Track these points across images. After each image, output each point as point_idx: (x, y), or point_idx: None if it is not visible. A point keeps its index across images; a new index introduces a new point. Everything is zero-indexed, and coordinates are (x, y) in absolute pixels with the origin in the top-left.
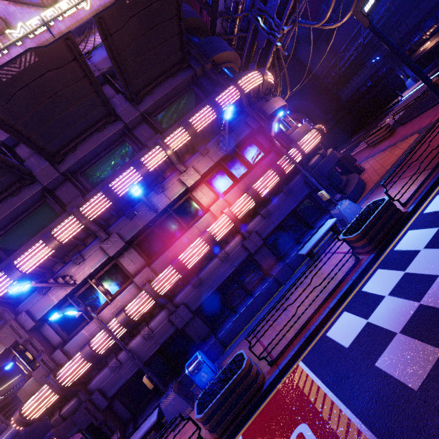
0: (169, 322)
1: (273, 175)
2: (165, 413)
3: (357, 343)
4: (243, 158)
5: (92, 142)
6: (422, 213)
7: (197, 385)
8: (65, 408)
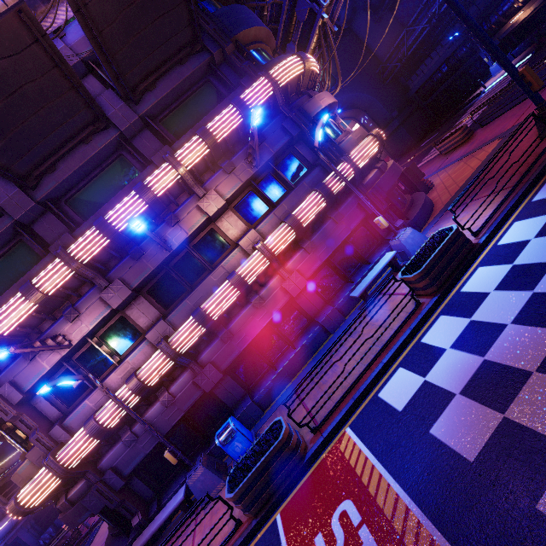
0: (193, 384)
1: (318, 198)
2: (193, 491)
3: (412, 406)
4: (280, 175)
5: (76, 158)
6: (496, 245)
7: (231, 457)
8: (72, 491)
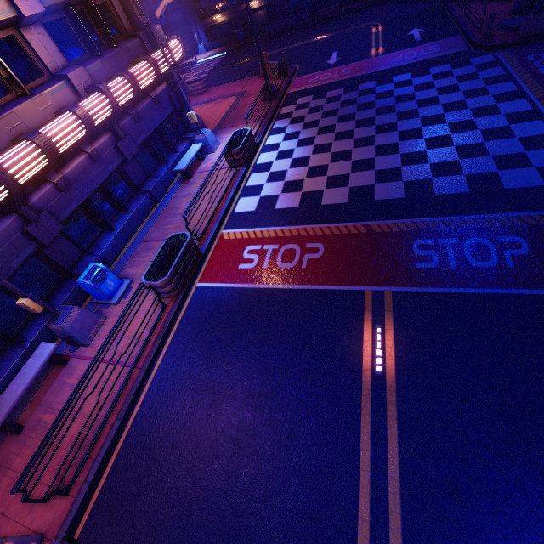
0: (23, 236)
1: (151, 69)
2: (72, 332)
3: (260, 206)
4: (98, 21)
5: None
6: (265, 145)
7: (105, 295)
8: None
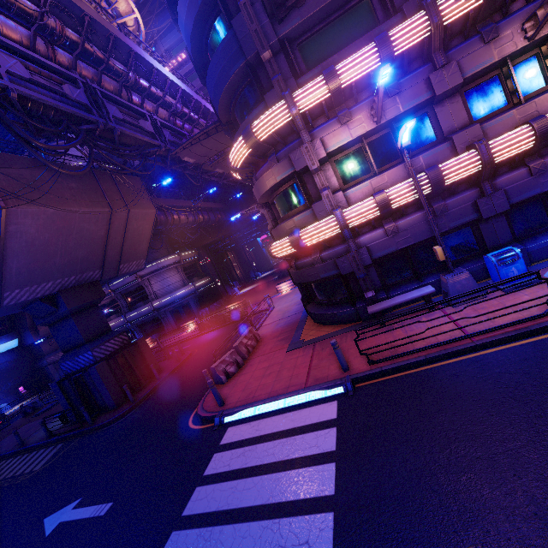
0: (471, 206)
1: None
2: (450, 288)
3: None
4: None
5: None
6: None
7: (500, 278)
8: (327, 251)
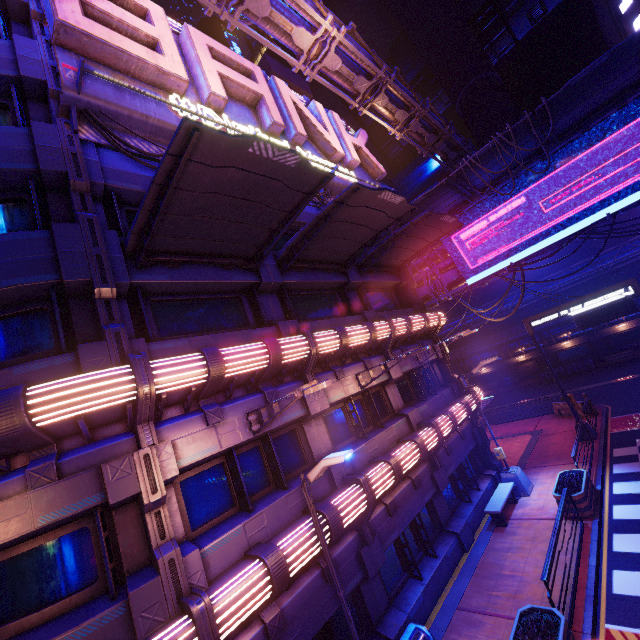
0: (356, 559)
1: (464, 409)
2: None
3: None
4: (424, 379)
5: (318, 275)
6: (613, 494)
7: None
8: None
